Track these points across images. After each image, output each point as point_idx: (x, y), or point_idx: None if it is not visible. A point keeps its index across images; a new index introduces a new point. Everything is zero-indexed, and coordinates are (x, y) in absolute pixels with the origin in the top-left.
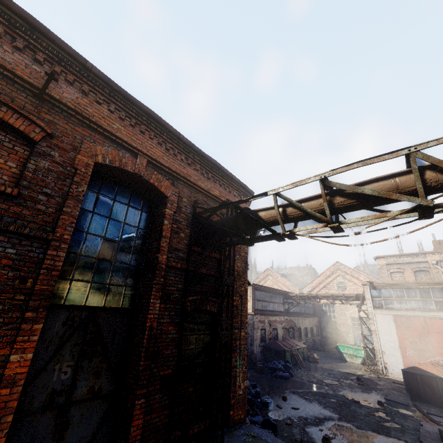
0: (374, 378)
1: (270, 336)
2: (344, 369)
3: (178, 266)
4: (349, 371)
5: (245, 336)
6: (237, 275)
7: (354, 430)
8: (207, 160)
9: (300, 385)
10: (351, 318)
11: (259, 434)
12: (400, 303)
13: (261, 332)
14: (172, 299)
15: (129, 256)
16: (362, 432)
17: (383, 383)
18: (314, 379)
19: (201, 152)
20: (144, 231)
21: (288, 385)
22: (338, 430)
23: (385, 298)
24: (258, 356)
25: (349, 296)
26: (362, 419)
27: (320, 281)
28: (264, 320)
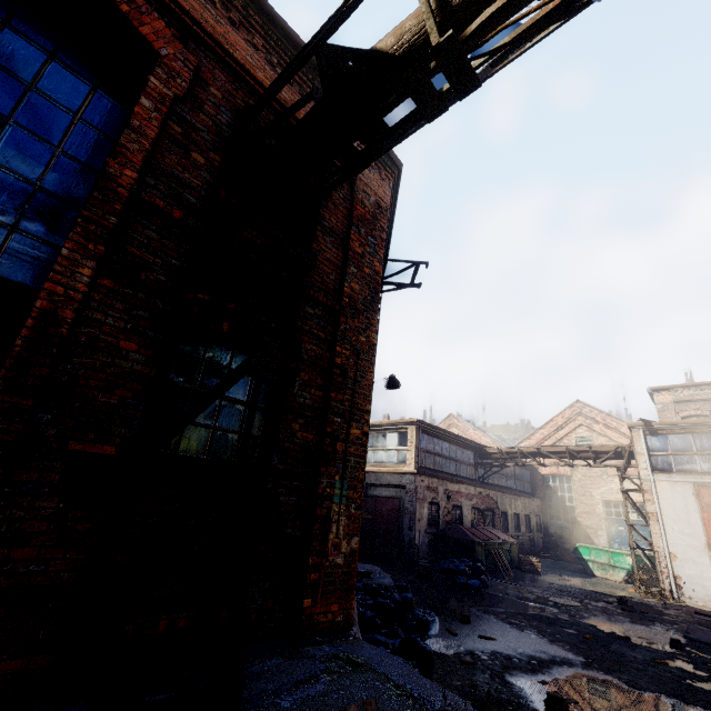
0: (655, 603)
1: (447, 517)
2: (590, 587)
3: (173, 213)
4: (602, 590)
5: (361, 440)
6: (348, 305)
7: (622, 691)
8: (282, 34)
9: (501, 603)
10: (604, 502)
11: (373, 660)
12: (709, 461)
13: (430, 508)
14: (142, 280)
15: (36, 165)
16: (643, 697)
17: (674, 613)
18: (530, 595)
19: (263, 1)
20: (97, 132)
21: (477, 601)
22: (585, 686)
23: (677, 452)
24: (423, 551)
25: (601, 451)
26: (639, 669)
27: (544, 435)
28: (437, 488)
